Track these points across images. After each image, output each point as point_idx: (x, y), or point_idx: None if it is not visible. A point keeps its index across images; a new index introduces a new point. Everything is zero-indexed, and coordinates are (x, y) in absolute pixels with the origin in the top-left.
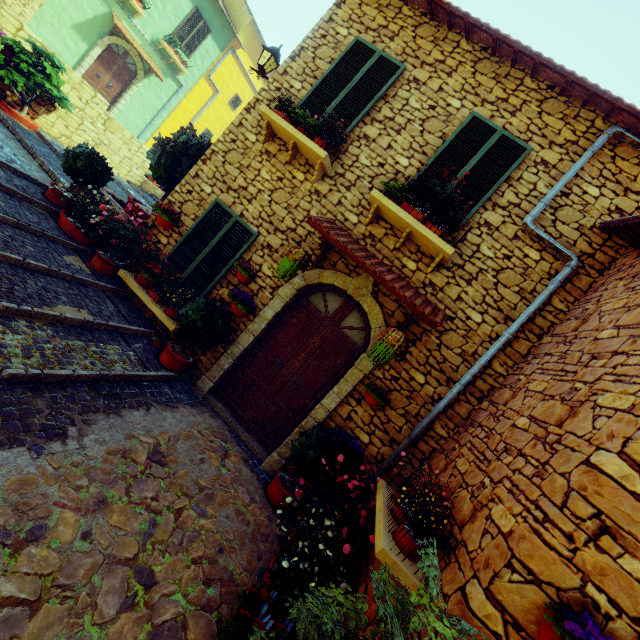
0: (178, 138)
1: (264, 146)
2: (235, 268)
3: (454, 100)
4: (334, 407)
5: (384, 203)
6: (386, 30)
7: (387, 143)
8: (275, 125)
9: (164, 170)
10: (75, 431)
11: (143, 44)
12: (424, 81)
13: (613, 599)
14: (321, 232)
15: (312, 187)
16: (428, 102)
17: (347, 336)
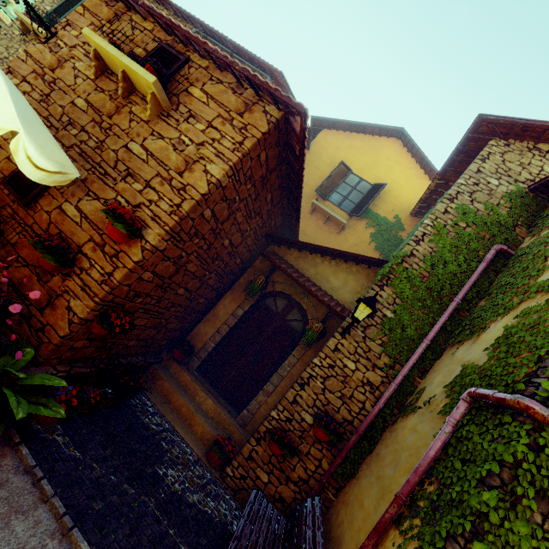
0: None
1: (23, 37)
2: None
3: None
4: None
5: None
6: None
7: None
8: (24, 21)
9: None
10: None
11: None
12: None
13: None
14: None
15: None
16: None
17: None
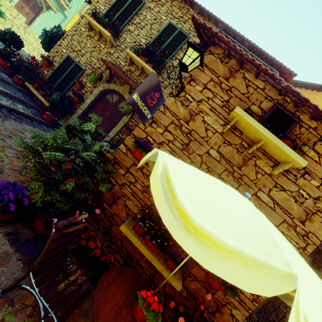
0: (53, 30)
1: (88, 33)
2: (76, 84)
3: (163, 16)
4: (113, 136)
5: (131, 54)
6: None
7: (137, 33)
8: (91, 23)
9: (47, 44)
10: (1, 119)
11: None
12: (152, 8)
13: (154, 139)
14: (106, 64)
15: (107, 50)
16: (154, 17)
17: (120, 111)
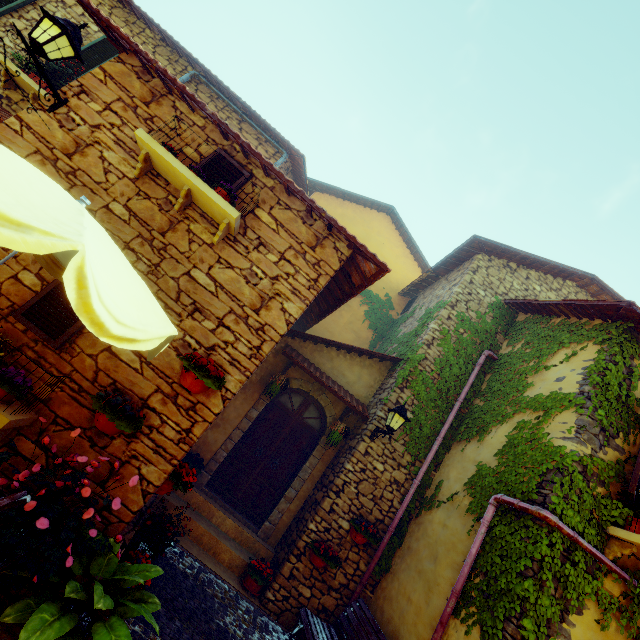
0: None
1: None
2: None
3: (93, 25)
4: None
5: (7, 65)
6: None
7: None
8: None
9: None
10: None
11: None
12: (70, 5)
13: None
14: None
15: None
16: (72, 20)
17: None
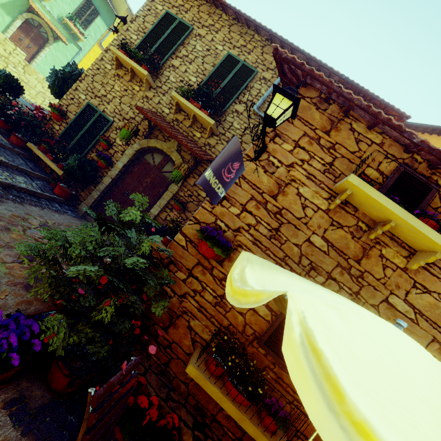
0: (66, 69)
1: (116, 72)
2: (100, 141)
3: (219, 46)
4: (157, 213)
5: (178, 99)
6: (183, 7)
7: (184, 69)
8: (120, 58)
9: (58, 88)
10: None
11: (52, 20)
12: (204, 36)
13: (227, 224)
14: (143, 114)
15: (144, 94)
16: (206, 47)
17: (166, 176)
